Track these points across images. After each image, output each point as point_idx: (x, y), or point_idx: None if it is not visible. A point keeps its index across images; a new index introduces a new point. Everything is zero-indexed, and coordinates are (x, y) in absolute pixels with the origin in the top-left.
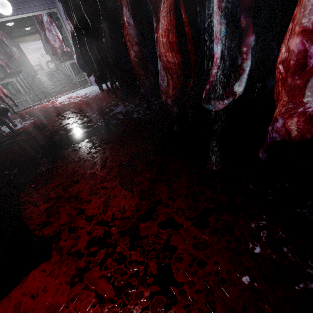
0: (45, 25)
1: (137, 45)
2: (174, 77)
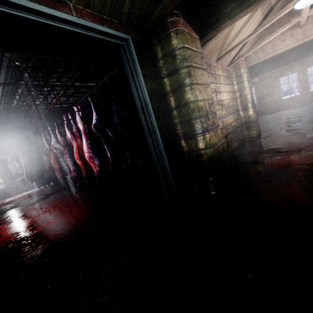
0: (8, 161)
1: (49, 164)
2: (59, 171)
